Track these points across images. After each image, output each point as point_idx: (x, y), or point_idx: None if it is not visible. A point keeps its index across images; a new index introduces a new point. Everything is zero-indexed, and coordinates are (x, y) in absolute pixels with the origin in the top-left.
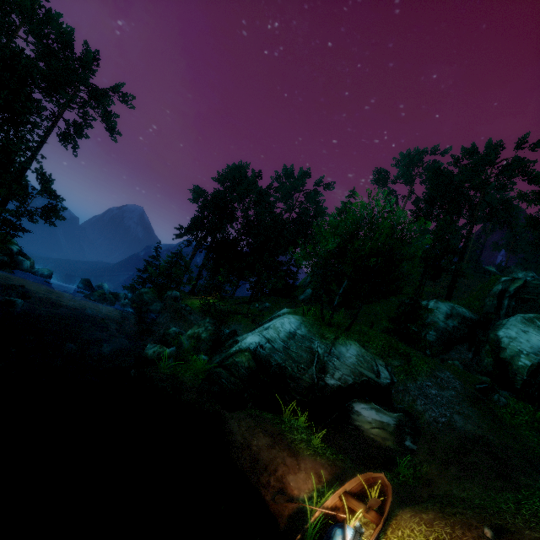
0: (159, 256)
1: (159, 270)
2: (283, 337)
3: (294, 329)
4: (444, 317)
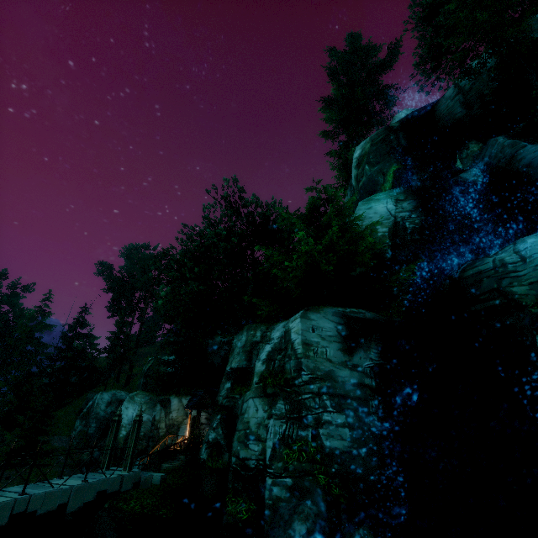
0: None
1: None
2: None
3: None
4: (105, 406)
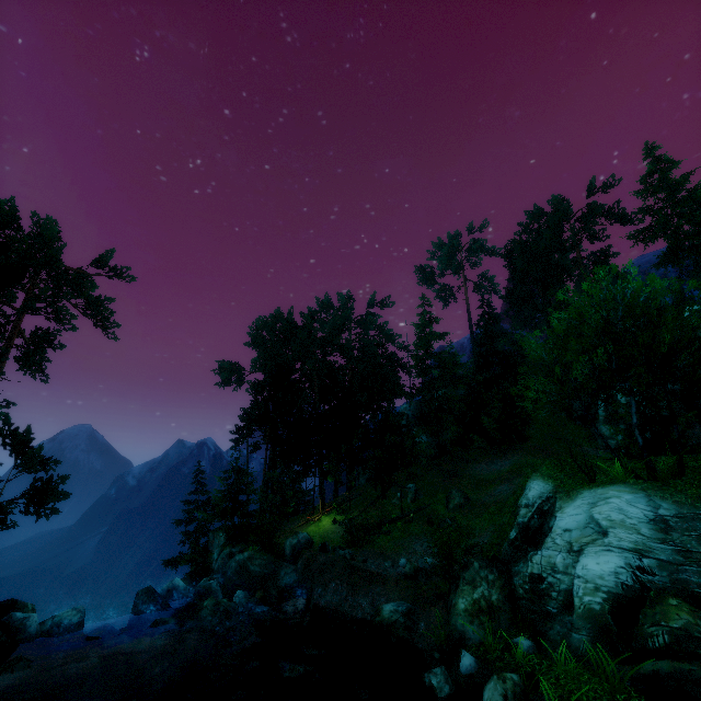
0: (203, 485)
1: (212, 508)
2: (652, 533)
3: (651, 511)
4: None
